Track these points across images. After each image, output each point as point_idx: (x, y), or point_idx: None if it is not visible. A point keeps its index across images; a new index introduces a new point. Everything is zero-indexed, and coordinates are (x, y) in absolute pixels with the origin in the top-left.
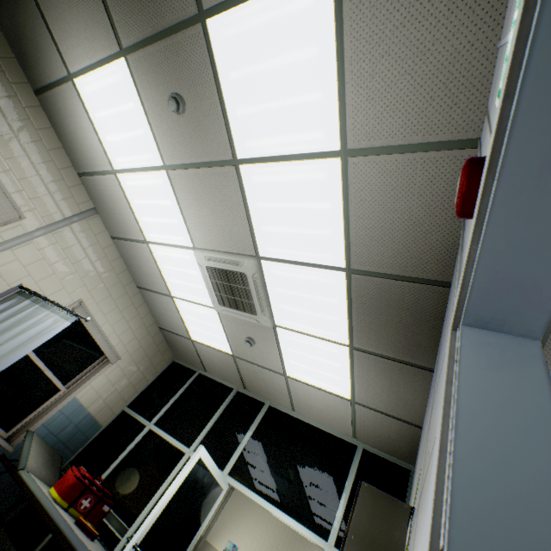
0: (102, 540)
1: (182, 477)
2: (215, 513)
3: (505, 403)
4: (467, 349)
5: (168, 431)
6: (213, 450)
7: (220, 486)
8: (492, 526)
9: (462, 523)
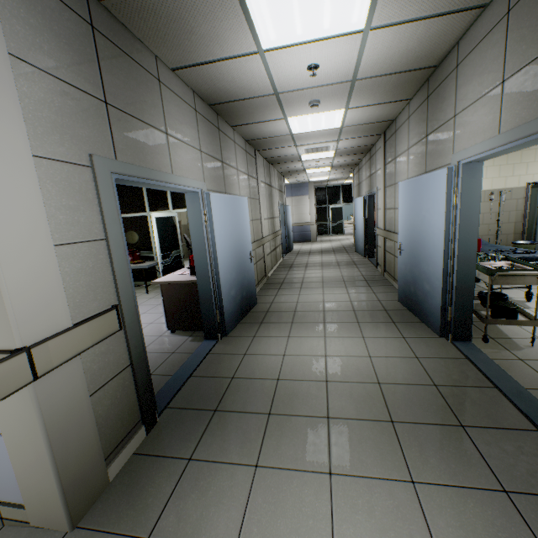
0: (148, 260)
1: (155, 229)
2: (186, 213)
3: (195, 213)
4: (187, 202)
5: (129, 213)
6: (158, 205)
7: (174, 216)
8: (195, 236)
9: (192, 237)
